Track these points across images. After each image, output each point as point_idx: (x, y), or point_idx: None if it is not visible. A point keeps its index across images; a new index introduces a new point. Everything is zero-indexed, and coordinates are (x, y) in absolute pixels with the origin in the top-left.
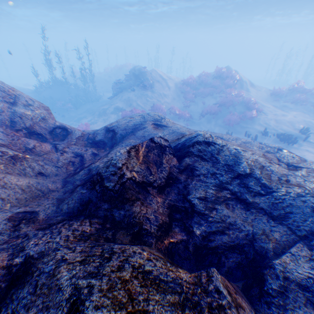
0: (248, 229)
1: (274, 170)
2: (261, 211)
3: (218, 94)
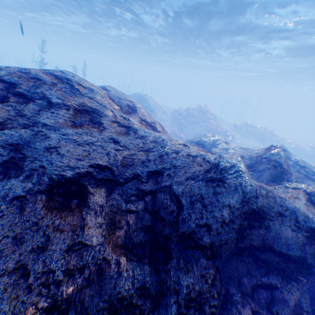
0: None
1: (309, 164)
2: None
3: (202, 123)
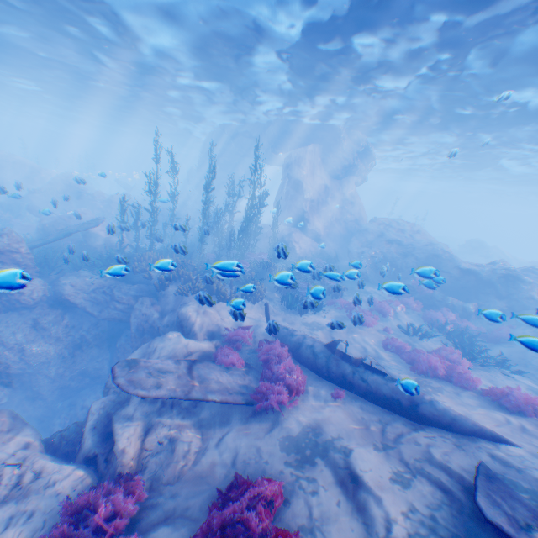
0: None
1: None
2: None
3: None
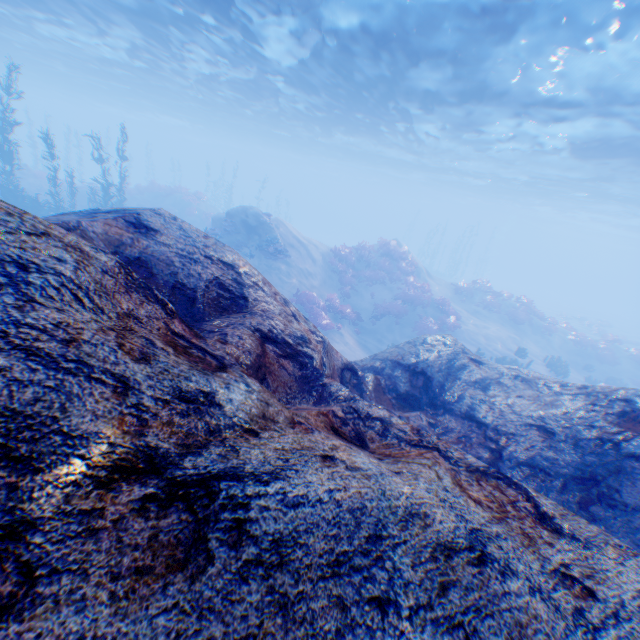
0: None
1: None
2: None
3: (392, 283)
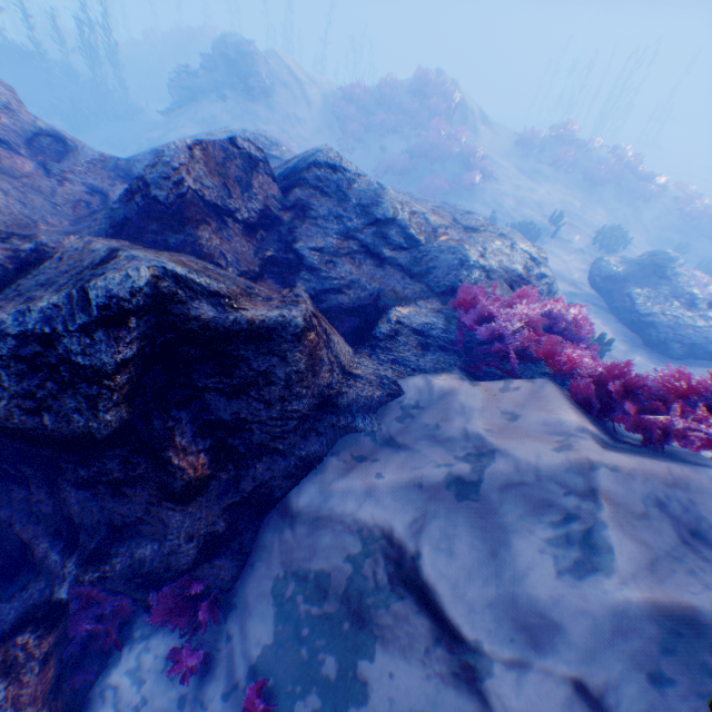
0: (375, 288)
1: (431, 221)
2: (398, 268)
3: (413, 131)
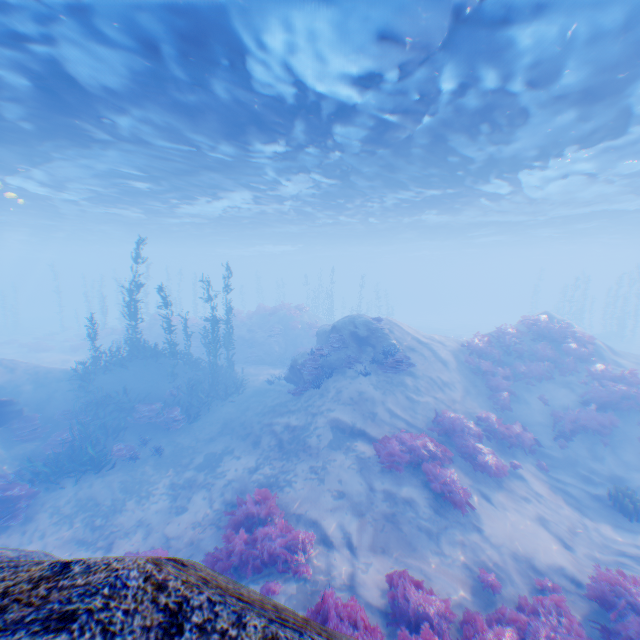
0: None
1: None
2: None
3: (566, 375)
